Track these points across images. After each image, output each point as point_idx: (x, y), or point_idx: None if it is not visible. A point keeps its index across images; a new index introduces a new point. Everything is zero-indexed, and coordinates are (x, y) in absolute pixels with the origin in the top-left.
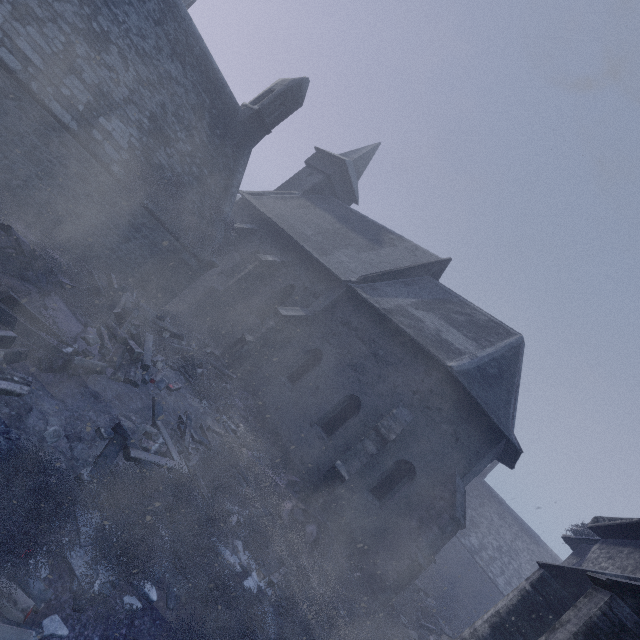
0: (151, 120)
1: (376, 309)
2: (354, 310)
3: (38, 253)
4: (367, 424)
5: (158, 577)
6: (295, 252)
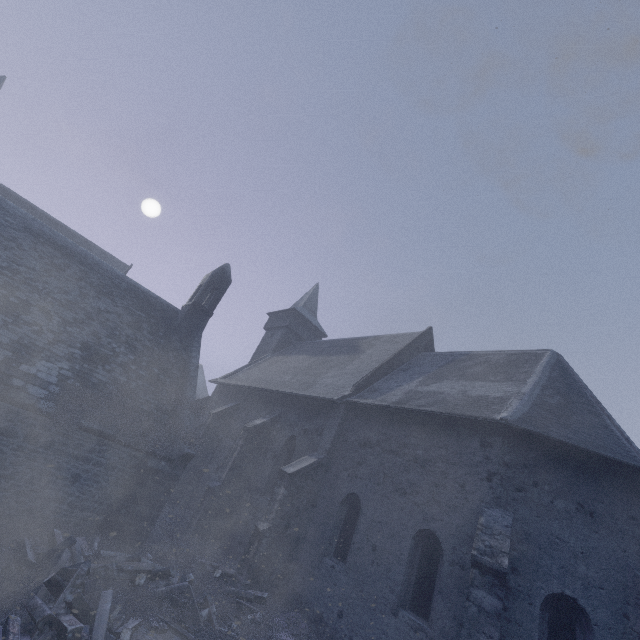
0: (83, 349)
1: (386, 408)
2: (365, 423)
3: None
4: (463, 564)
5: None
6: (281, 402)
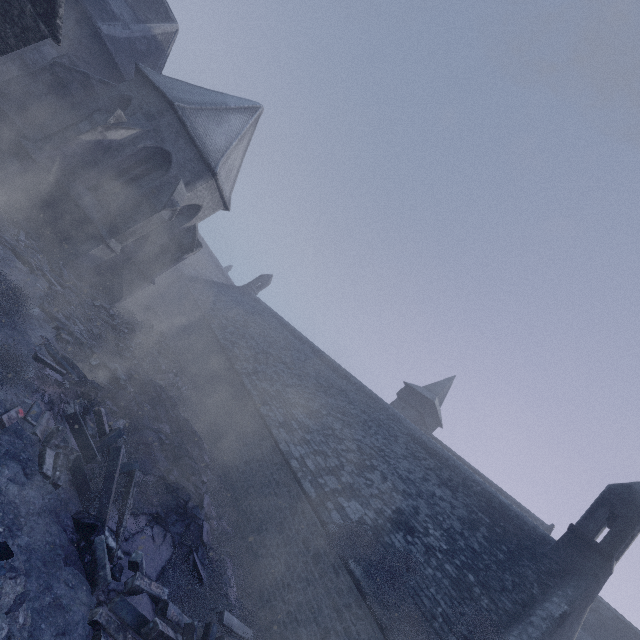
0: (396, 512)
1: None
2: None
3: (200, 522)
4: None
5: None
6: None
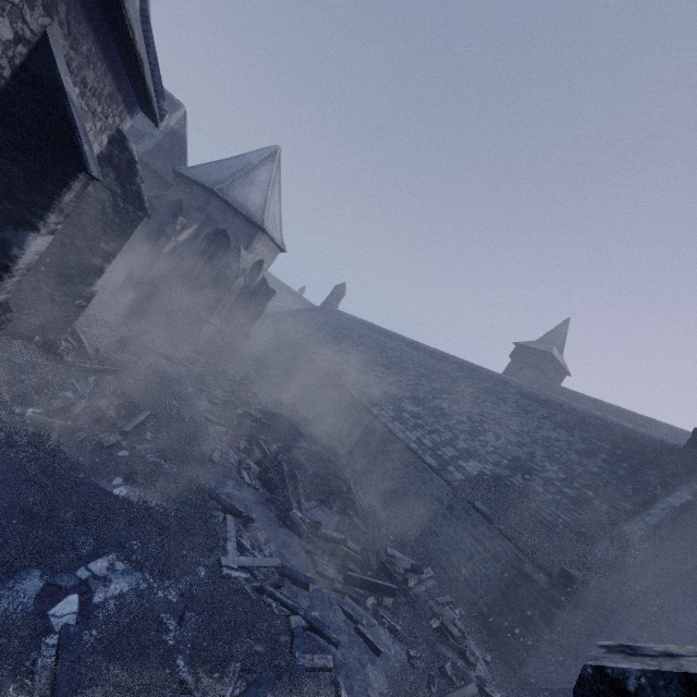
0: (512, 460)
1: None
2: None
3: (351, 499)
4: None
5: (128, 498)
6: None
